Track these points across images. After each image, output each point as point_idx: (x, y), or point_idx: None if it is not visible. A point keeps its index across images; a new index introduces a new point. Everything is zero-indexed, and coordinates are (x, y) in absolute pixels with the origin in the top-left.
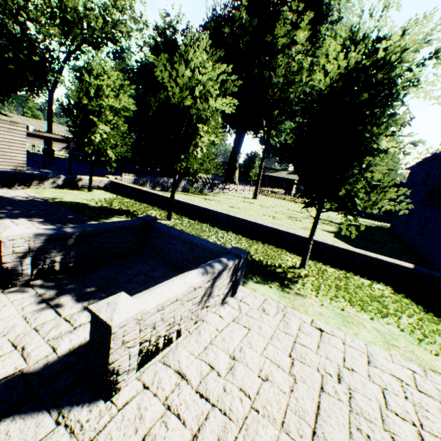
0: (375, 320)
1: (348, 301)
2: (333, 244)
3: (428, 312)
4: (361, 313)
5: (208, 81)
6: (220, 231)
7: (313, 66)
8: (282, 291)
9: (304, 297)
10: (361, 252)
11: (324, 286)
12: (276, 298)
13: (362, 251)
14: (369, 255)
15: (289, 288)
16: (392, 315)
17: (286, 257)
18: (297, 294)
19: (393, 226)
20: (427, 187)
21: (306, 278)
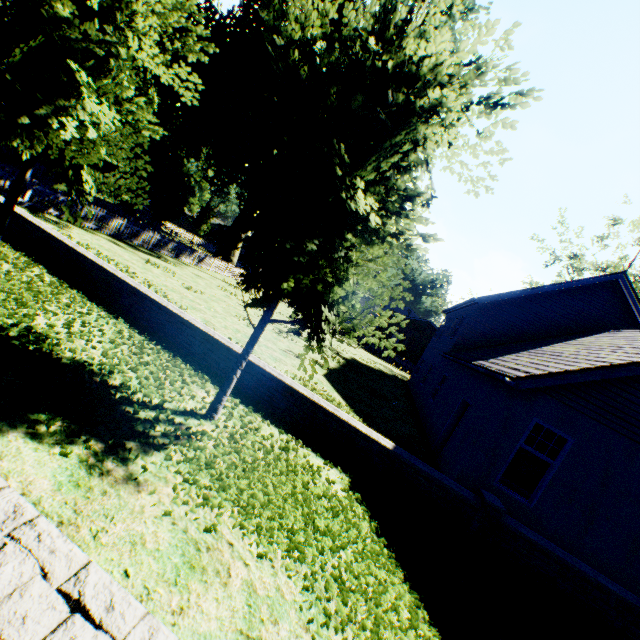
0: (268, 558)
1: (243, 506)
2: (293, 386)
3: (383, 535)
4: (249, 540)
5: (151, 15)
6: (99, 313)
7: (287, 3)
8: (89, 469)
9: (140, 489)
10: (329, 408)
11: (220, 464)
12: (46, 487)
13: (331, 406)
14: (340, 415)
15: (123, 461)
16: (310, 547)
17: (200, 391)
18: (128, 480)
19: (412, 379)
20: (456, 338)
21: (198, 441)
